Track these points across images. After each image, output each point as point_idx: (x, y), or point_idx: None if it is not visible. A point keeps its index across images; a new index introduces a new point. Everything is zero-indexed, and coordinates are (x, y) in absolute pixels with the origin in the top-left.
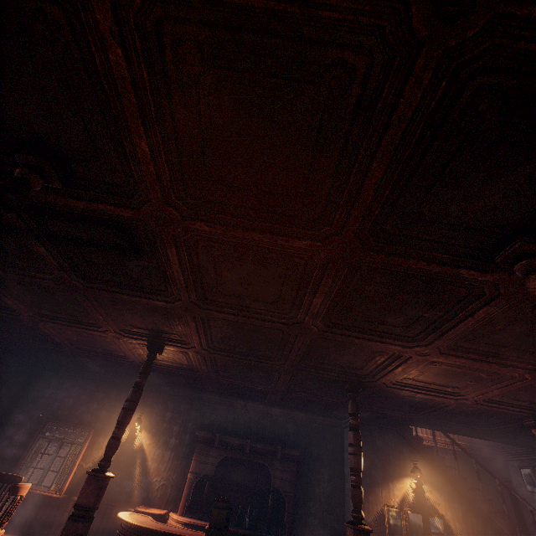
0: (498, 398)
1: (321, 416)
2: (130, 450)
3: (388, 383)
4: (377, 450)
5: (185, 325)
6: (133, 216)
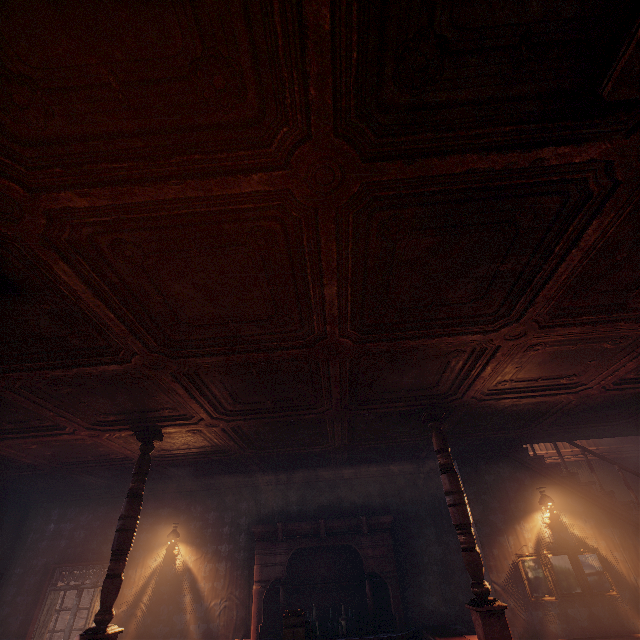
0: (635, 373)
1: (407, 464)
2: (172, 574)
3: (478, 396)
4: (488, 487)
5: (166, 390)
6: None
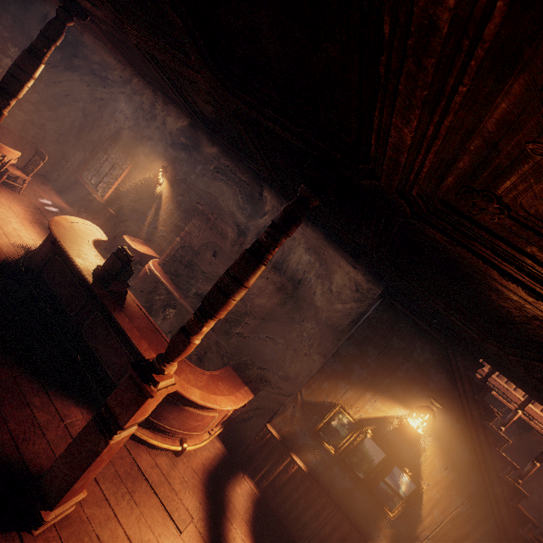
0: None
1: (351, 267)
2: (152, 193)
3: (397, 187)
4: (385, 347)
5: None
6: None
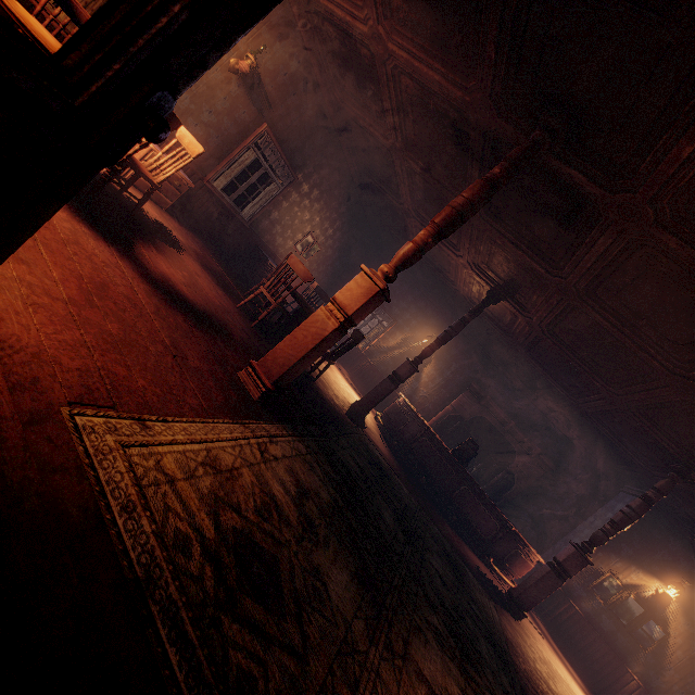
0: None
1: (604, 462)
2: (414, 355)
3: None
4: (647, 536)
5: (545, 300)
6: (600, 198)
